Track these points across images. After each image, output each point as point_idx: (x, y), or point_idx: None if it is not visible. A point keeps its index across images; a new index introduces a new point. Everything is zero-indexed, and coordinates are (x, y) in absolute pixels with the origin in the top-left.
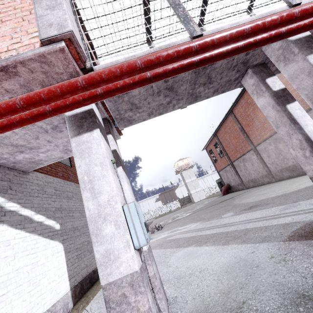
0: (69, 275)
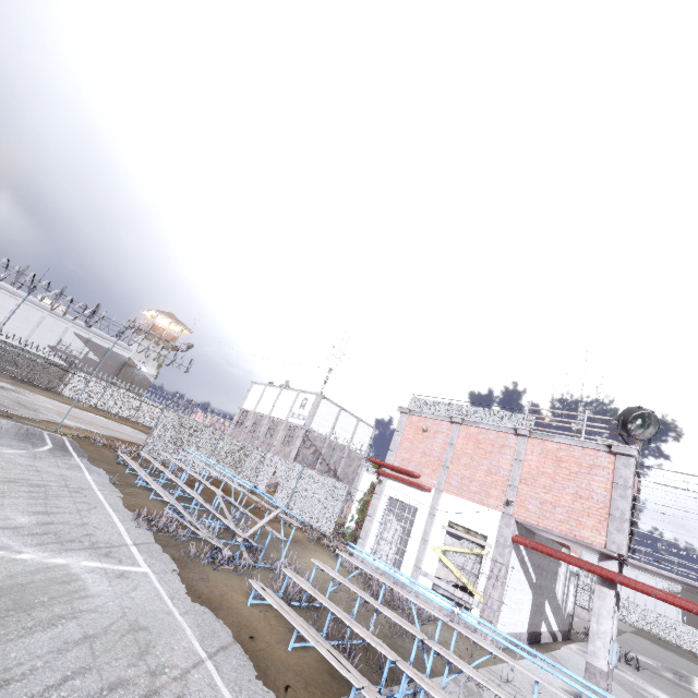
0: (528, 621)
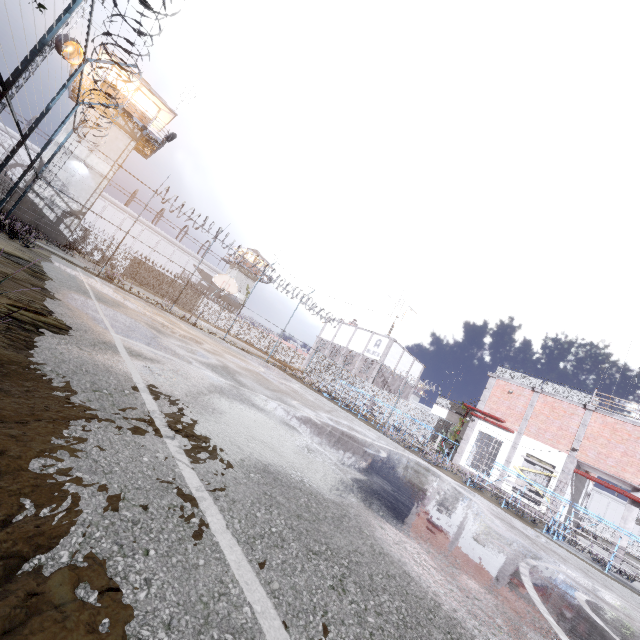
0: (565, 516)
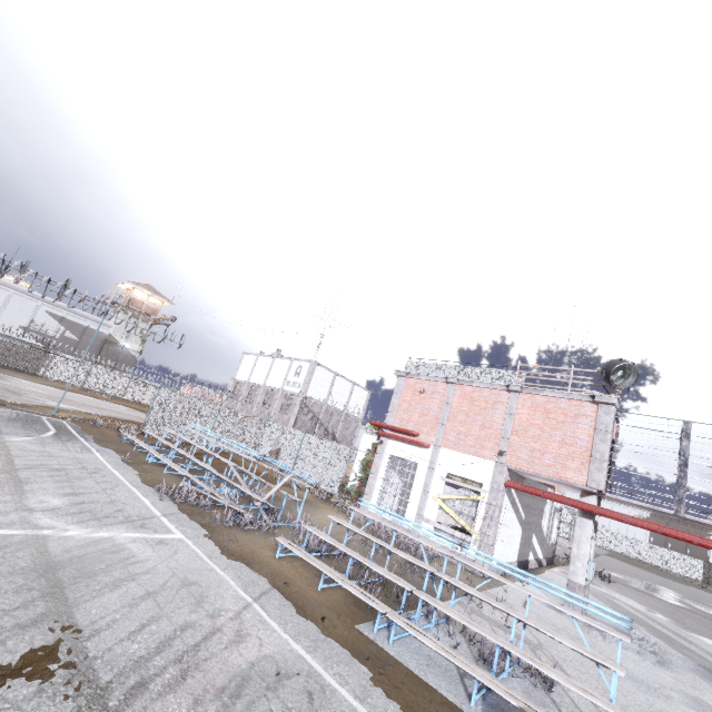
0: (518, 552)
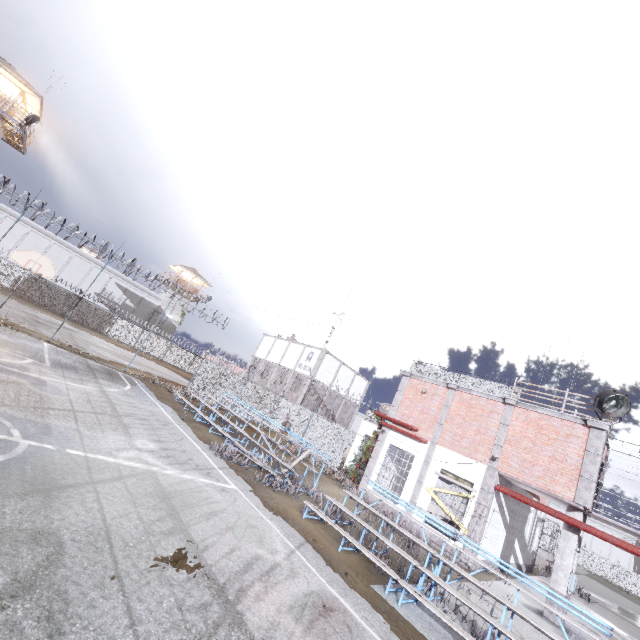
0: (501, 553)
